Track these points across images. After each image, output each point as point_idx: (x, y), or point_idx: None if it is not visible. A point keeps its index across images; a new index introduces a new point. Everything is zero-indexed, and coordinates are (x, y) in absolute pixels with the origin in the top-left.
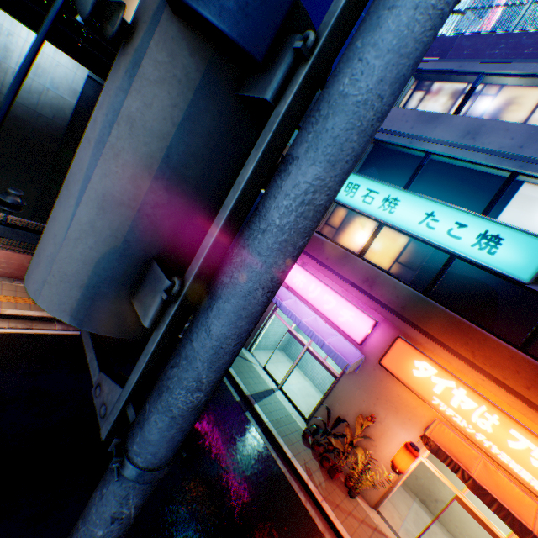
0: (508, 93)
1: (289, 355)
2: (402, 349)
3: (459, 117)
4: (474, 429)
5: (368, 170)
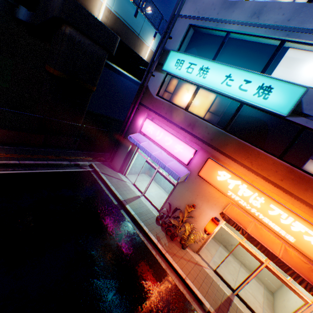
0: None
1: (151, 176)
2: (211, 165)
3: (249, 1)
4: (250, 206)
5: (191, 50)
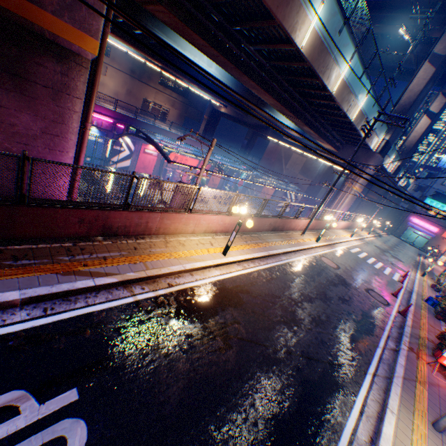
0: None
1: (403, 238)
2: (444, 233)
3: None
4: None
5: (433, 197)
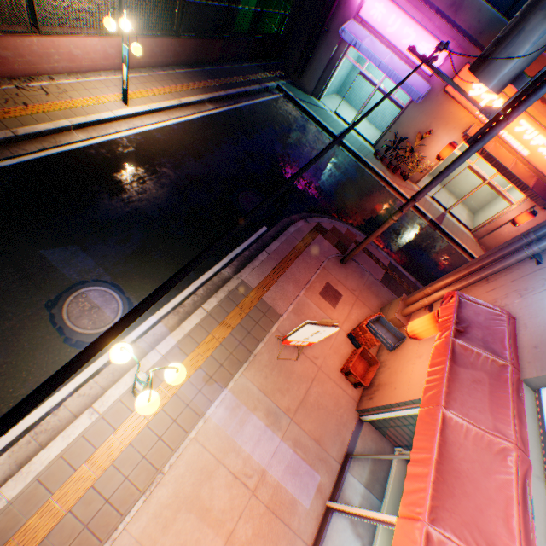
0: None
1: (344, 98)
2: (466, 75)
3: None
4: None
5: None
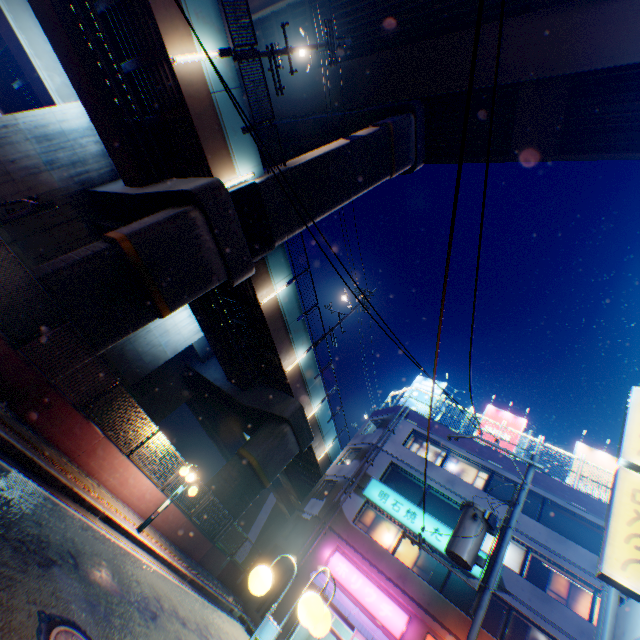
0: (462, 462)
1: None
2: None
3: (443, 468)
4: None
5: (390, 482)
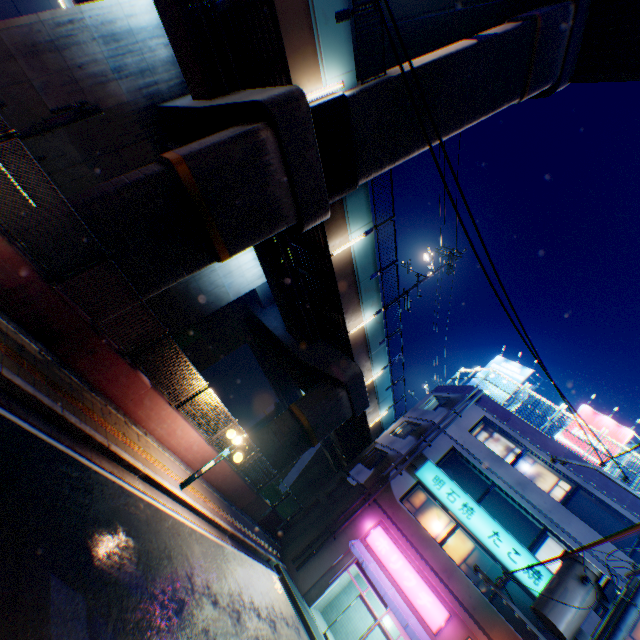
0: (539, 466)
1: (328, 620)
2: None
3: (514, 468)
4: None
5: (447, 468)
